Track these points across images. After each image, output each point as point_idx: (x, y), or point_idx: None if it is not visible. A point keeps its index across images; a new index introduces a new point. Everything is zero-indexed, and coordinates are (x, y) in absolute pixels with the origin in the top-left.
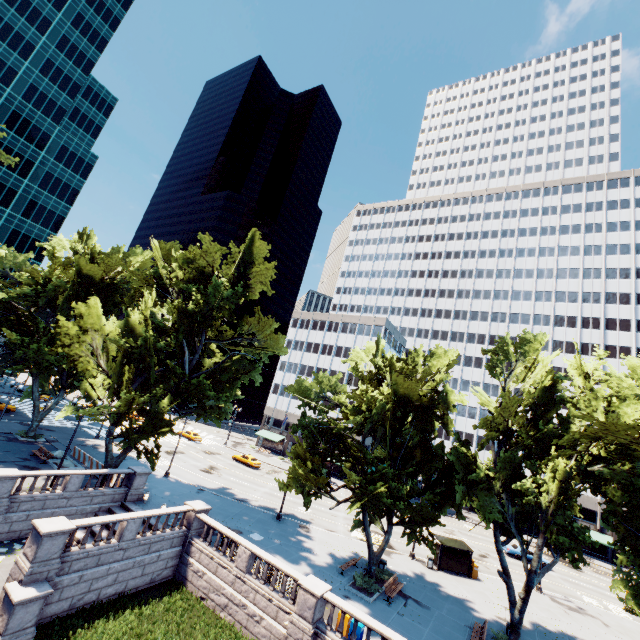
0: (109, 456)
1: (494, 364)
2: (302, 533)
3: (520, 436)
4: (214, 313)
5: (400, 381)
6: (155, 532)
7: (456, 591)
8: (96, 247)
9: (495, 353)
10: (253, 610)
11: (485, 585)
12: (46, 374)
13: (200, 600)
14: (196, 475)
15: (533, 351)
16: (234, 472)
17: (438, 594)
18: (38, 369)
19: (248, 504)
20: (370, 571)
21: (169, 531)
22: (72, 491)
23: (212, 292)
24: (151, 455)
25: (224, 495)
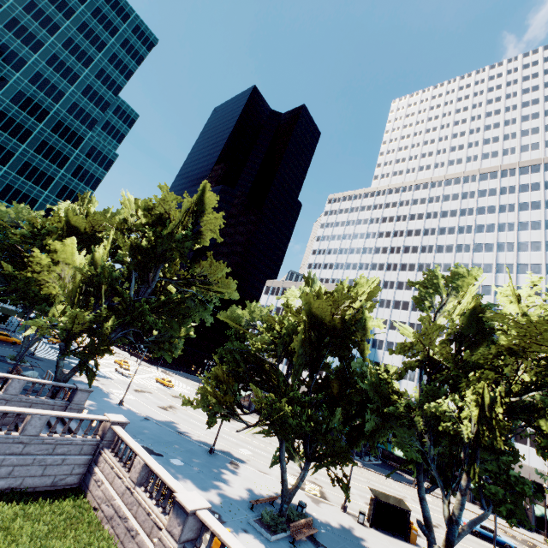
0: (58, 371)
1: (421, 296)
2: (229, 468)
3: (448, 369)
4: (167, 253)
5: (311, 299)
6: (64, 434)
7: None
8: (92, 208)
9: (422, 285)
10: (132, 524)
11: None
12: (42, 311)
13: (92, 510)
14: (151, 409)
15: (465, 284)
16: (191, 413)
17: None
18: (26, 299)
19: (188, 437)
20: (281, 509)
21: (80, 437)
22: (12, 394)
23: (166, 234)
24: (91, 371)
25: (168, 427)
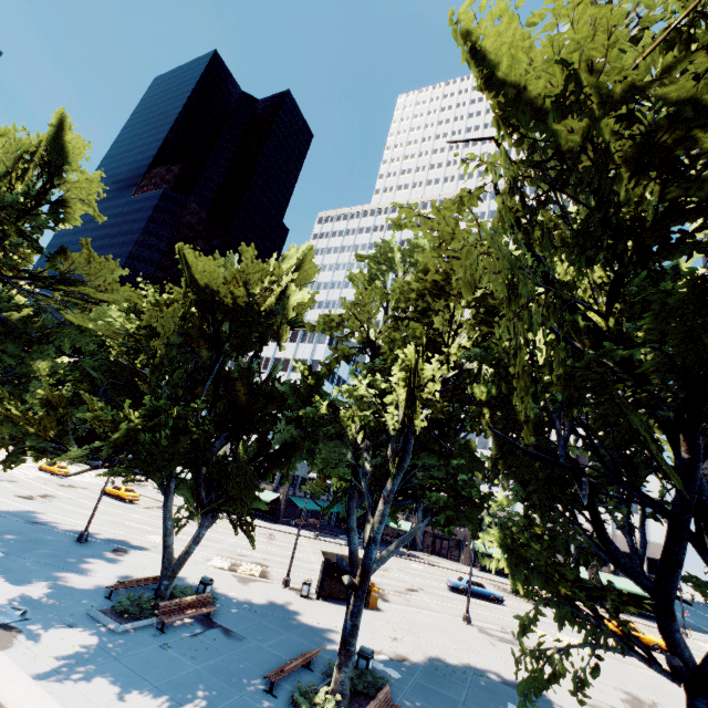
0: None
1: (374, 275)
2: (105, 556)
3: None
4: None
5: (191, 258)
6: None
7: (323, 621)
8: None
9: (376, 260)
10: None
11: (384, 615)
12: None
13: None
14: None
15: None
16: (82, 502)
17: (284, 623)
18: None
19: (48, 527)
20: (159, 589)
21: None
22: None
23: None
24: None
25: (14, 517)
